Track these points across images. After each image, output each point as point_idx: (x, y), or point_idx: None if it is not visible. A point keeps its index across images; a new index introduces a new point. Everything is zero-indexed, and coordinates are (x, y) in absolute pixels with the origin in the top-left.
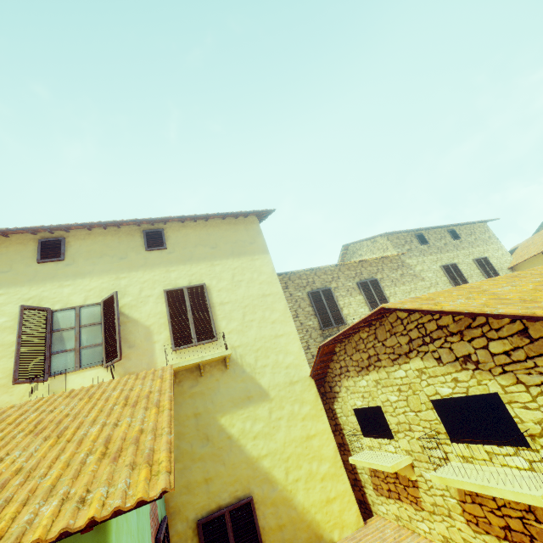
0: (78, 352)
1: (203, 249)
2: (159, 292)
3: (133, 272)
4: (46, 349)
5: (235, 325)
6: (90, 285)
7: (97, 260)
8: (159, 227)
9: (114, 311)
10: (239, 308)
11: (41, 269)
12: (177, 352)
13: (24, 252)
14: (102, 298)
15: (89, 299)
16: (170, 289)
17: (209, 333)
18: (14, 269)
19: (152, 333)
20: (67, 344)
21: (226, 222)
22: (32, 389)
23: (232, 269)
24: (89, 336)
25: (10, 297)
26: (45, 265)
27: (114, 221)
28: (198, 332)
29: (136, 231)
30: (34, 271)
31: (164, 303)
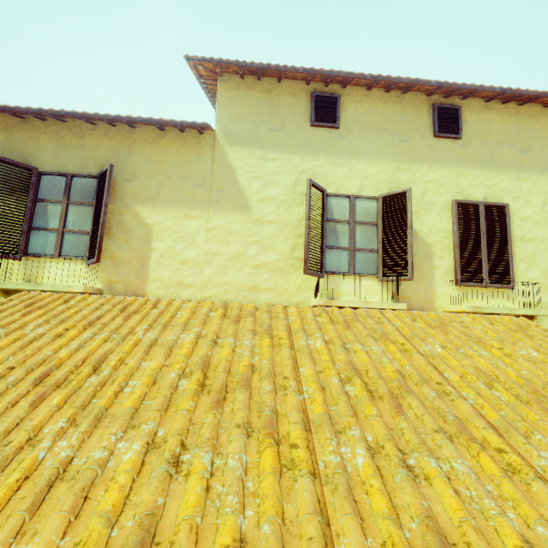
0: (352, 254)
1: (508, 150)
2: (446, 201)
3: (416, 165)
4: (323, 240)
5: (536, 274)
6: (366, 170)
7: (374, 136)
8: (452, 103)
9: (405, 215)
10: (545, 252)
11: (314, 135)
12: (460, 288)
13: (295, 107)
14: (378, 191)
15: (364, 189)
16: (463, 201)
17: (504, 275)
18: (286, 128)
19: (432, 254)
20: (340, 241)
21: (547, 113)
22: (316, 283)
23: (545, 191)
24: (363, 237)
25: (283, 164)
26: (317, 130)
27: (414, 80)
28: (491, 270)
29: (423, 102)
30: (306, 135)
31: (449, 218)
